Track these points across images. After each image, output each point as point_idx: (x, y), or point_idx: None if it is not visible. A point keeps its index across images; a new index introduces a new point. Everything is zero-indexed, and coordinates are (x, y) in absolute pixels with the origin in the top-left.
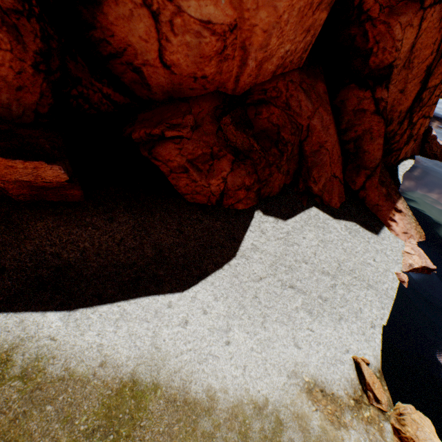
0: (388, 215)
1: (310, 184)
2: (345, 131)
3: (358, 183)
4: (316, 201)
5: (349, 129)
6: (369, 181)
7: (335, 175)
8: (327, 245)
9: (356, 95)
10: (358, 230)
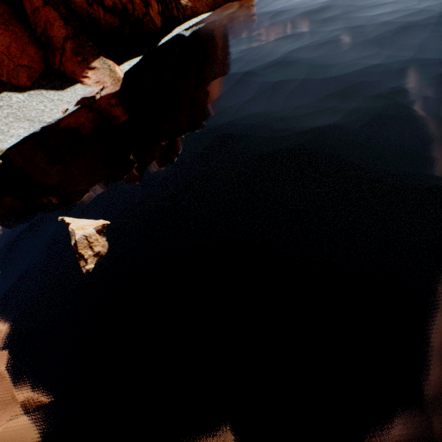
0: (82, 75)
1: (1, 78)
2: (36, 31)
3: (58, 63)
4: (10, 87)
5: (37, 28)
6: (65, 58)
7: (22, 65)
8: (3, 108)
9: (28, 1)
10: (43, 93)
